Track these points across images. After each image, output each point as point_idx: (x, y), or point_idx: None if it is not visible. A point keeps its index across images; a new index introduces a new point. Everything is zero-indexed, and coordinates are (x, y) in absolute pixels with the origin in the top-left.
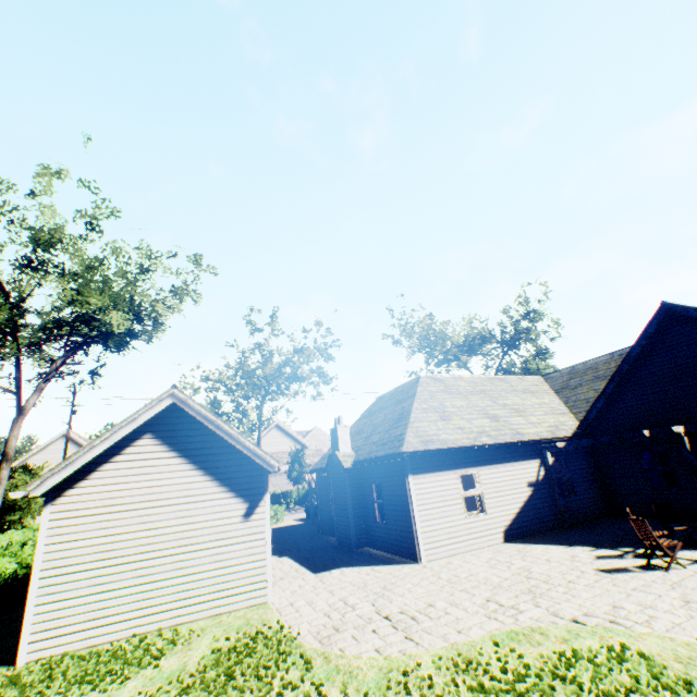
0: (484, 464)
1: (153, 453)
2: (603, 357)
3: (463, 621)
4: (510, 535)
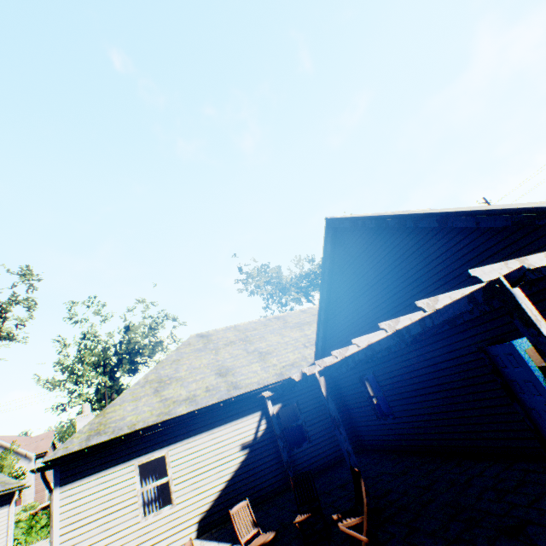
0: (178, 440)
1: None
2: None
3: None
4: (208, 523)
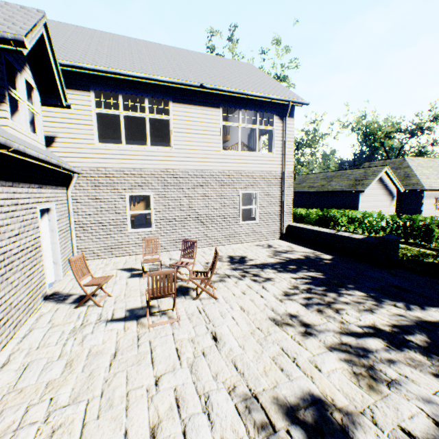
0: None
1: (375, 184)
2: None
3: None
4: None
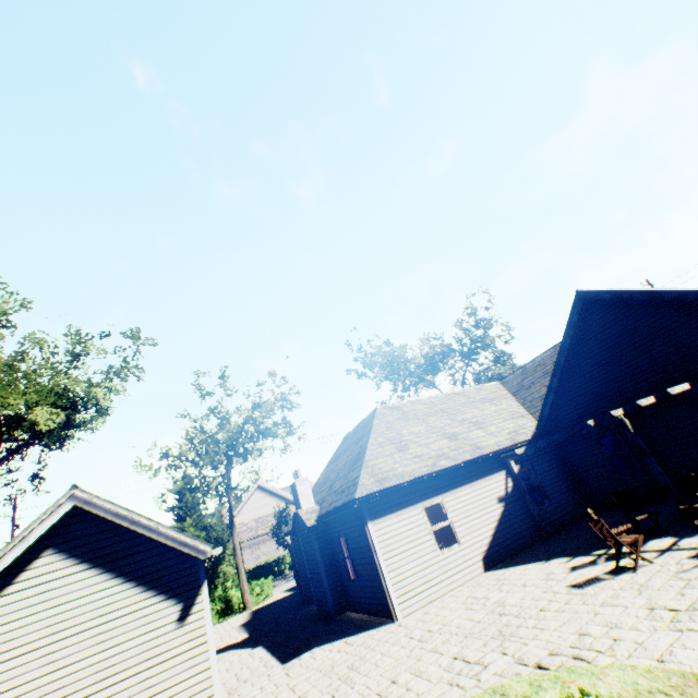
0: (447, 489)
1: (55, 572)
2: (548, 352)
3: (423, 697)
4: (490, 561)
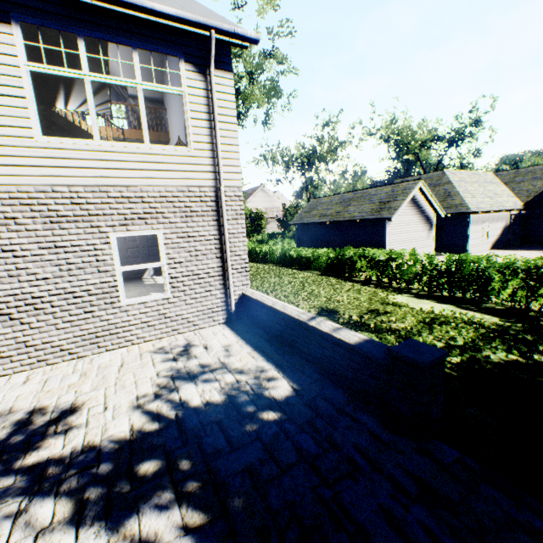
0: (490, 219)
1: (407, 207)
2: (540, 166)
3: None
4: (491, 248)
